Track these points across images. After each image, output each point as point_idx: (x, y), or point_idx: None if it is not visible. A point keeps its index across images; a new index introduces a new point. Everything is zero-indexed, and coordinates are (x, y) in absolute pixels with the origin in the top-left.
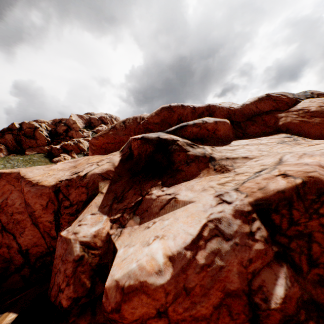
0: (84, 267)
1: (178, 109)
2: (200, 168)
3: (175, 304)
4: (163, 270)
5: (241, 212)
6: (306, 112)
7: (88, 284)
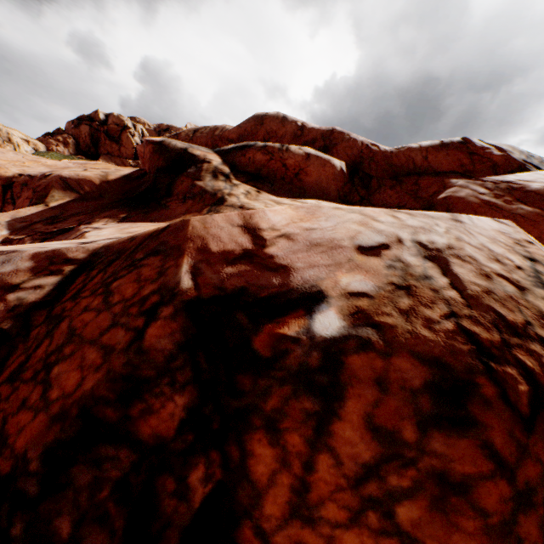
0: None
1: (271, 122)
2: (189, 211)
3: None
4: None
5: (56, 256)
6: (514, 188)
7: None
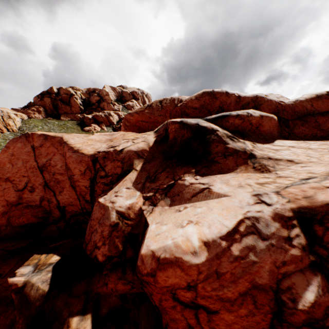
0: (118, 233)
1: (221, 96)
2: (238, 164)
3: (205, 282)
4: (198, 252)
5: (281, 217)
6: None
7: (121, 247)
